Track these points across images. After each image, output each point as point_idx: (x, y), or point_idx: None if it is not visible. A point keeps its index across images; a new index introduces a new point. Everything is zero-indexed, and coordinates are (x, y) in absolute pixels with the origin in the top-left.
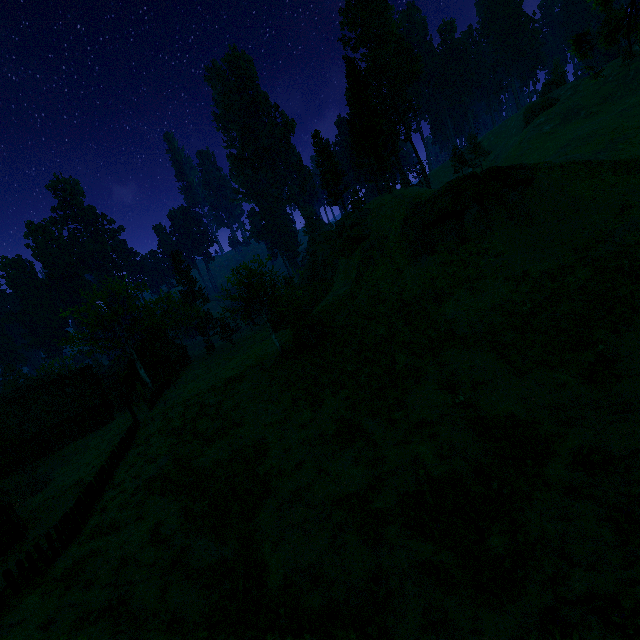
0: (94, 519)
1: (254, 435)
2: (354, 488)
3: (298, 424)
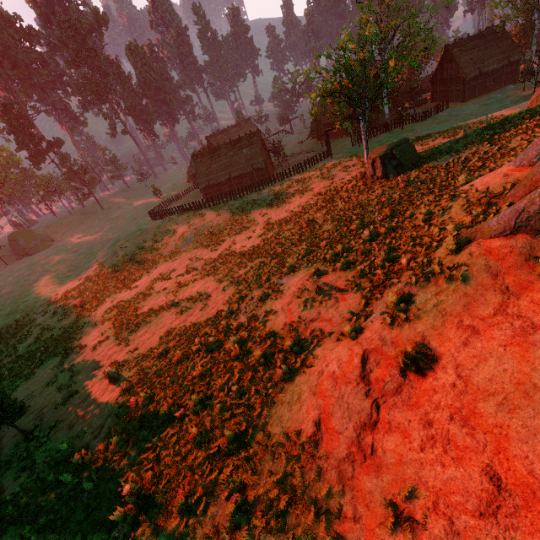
0: (232, 202)
1: (262, 219)
2: (174, 274)
3: (254, 235)
